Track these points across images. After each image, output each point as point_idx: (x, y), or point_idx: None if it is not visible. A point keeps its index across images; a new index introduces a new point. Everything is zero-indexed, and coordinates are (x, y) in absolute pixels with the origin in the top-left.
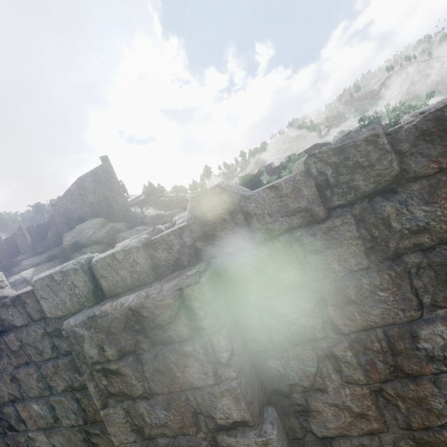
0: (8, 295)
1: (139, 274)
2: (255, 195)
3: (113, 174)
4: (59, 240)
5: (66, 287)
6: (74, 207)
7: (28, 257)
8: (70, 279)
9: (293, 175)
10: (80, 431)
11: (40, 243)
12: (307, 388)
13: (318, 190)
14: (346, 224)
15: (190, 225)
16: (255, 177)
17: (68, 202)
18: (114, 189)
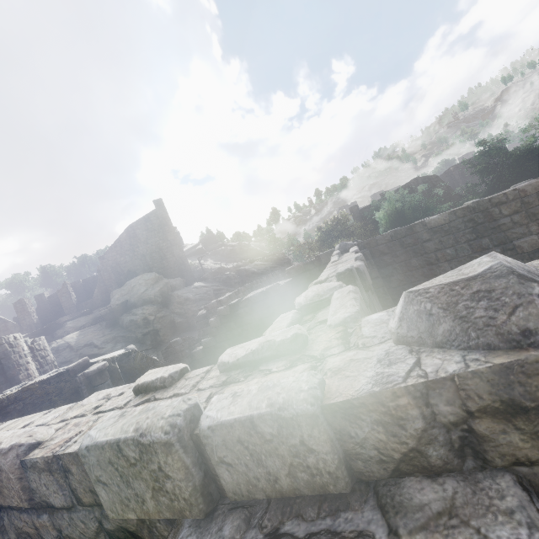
0: (41, 439)
1: (312, 474)
2: None
3: (168, 220)
4: (106, 298)
5: (145, 473)
6: (124, 259)
7: (72, 318)
8: (155, 461)
9: None
10: None
11: (85, 302)
12: None
13: None
14: None
15: (464, 379)
16: (339, 221)
17: (117, 254)
18: (169, 238)
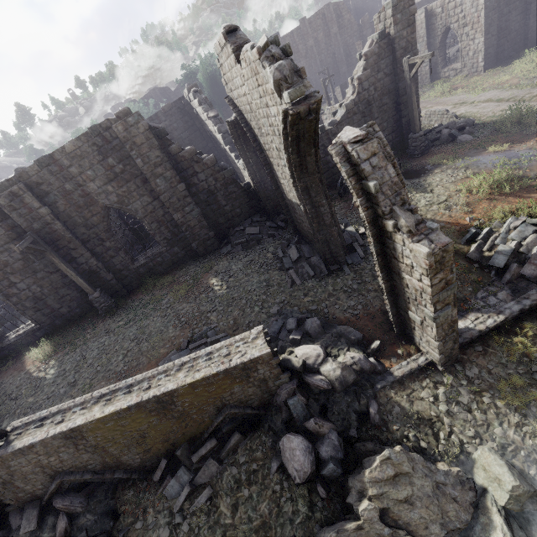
0: None
1: (8, 187)
2: (27, 168)
3: None
4: None
5: None
6: None
7: None
8: None
9: (32, 164)
10: (5, 235)
11: None
12: (55, 202)
13: (38, 166)
14: (45, 171)
15: (16, 175)
16: None
17: None
18: None
